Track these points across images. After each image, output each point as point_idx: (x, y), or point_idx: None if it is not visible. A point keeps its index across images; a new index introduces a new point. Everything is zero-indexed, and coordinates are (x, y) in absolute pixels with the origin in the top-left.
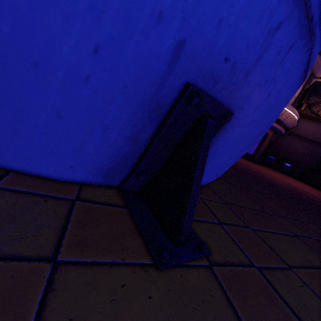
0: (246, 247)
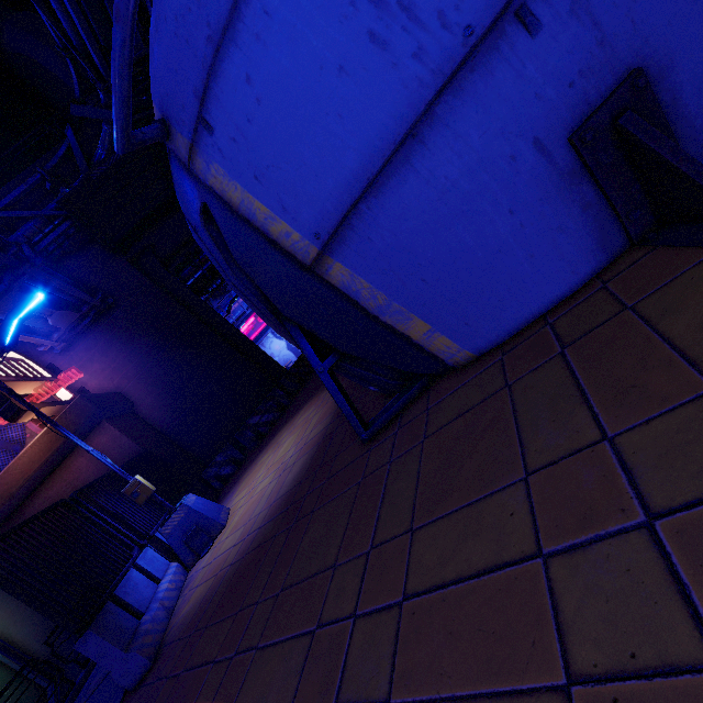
0: None
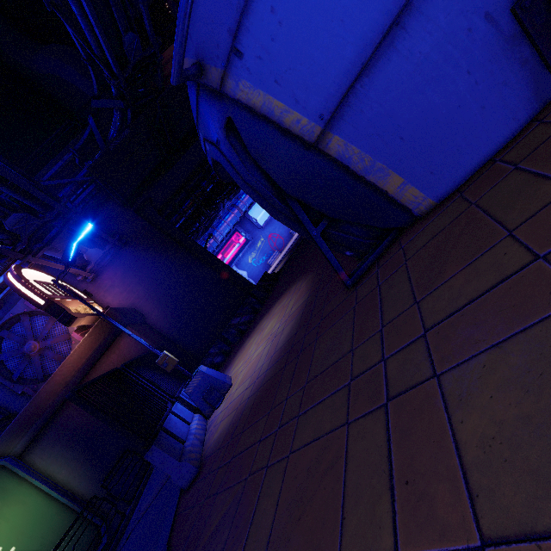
0: None
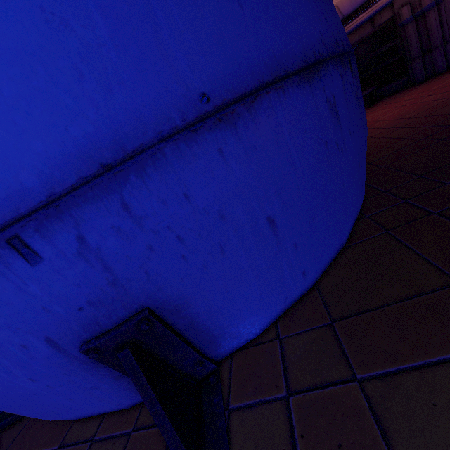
0: (311, 446)
